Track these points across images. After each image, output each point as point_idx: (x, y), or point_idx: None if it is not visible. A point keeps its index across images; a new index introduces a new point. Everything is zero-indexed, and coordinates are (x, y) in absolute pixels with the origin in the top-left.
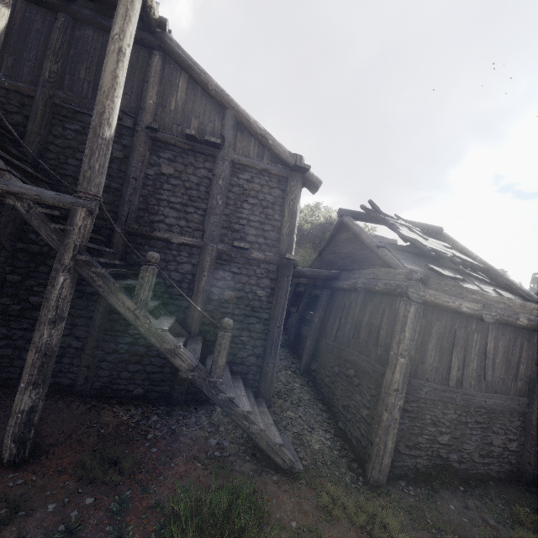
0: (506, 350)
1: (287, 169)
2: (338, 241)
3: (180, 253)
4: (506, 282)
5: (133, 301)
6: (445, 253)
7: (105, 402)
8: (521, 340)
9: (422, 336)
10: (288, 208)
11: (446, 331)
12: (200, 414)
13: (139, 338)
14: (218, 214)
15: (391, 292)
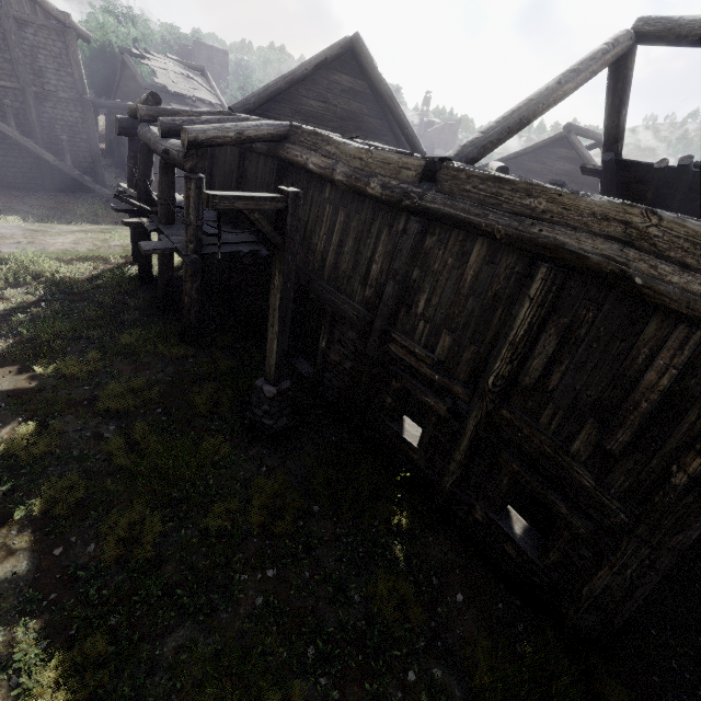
0: None
1: (61, 25)
2: (127, 77)
3: (8, 94)
4: None
5: (9, 127)
6: (185, 95)
7: (7, 189)
8: None
9: None
10: (73, 59)
11: None
12: (67, 193)
13: (8, 152)
14: (24, 65)
15: None
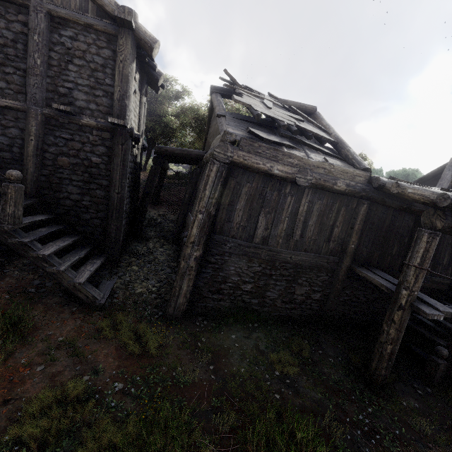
0: (321, 214)
1: (116, 25)
2: (211, 122)
3: (5, 117)
4: (346, 153)
5: None
6: (281, 121)
7: None
8: (339, 205)
9: (230, 197)
10: (118, 70)
11: (257, 193)
12: None
13: None
14: (39, 75)
15: (210, 157)
